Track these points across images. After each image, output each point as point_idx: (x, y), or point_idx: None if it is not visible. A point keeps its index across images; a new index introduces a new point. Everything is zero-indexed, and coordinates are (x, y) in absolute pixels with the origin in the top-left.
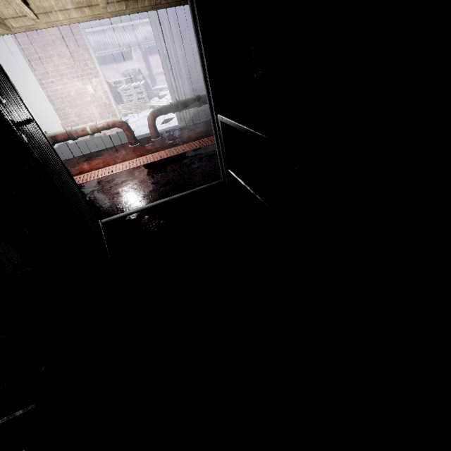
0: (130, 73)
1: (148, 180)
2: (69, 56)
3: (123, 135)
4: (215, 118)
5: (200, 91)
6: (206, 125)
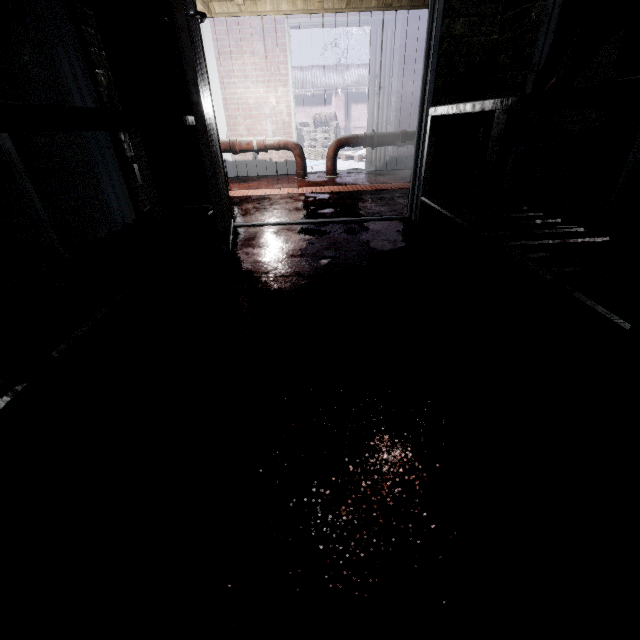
0: (323, 117)
1: (306, 204)
2: (262, 56)
3: (292, 166)
4: (425, 112)
5: (408, 129)
6: (402, 173)
